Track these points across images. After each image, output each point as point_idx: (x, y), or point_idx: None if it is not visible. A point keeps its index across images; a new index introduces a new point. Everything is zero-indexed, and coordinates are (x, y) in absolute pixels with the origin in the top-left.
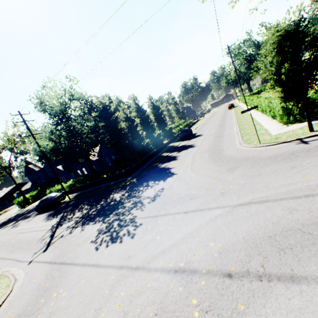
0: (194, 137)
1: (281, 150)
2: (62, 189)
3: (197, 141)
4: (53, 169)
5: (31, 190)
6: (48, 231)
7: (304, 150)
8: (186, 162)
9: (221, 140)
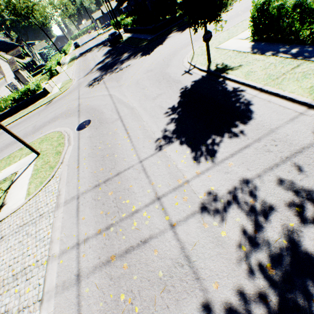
0: None
1: (174, 71)
2: (128, 25)
3: (244, 0)
4: (108, 8)
5: (128, 8)
6: (95, 65)
7: (169, 80)
8: (171, 43)
9: (229, 21)
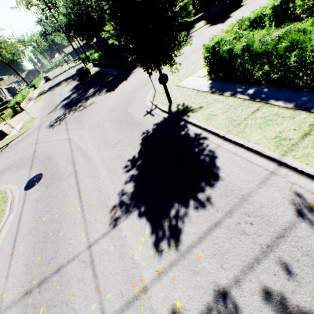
0: (221, 20)
1: (136, 111)
2: (96, 60)
3: (199, 37)
4: (73, 47)
5: (98, 44)
6: (60, 102)
7: (131, 121)
8: (135, 79)
9: (188, 57)
